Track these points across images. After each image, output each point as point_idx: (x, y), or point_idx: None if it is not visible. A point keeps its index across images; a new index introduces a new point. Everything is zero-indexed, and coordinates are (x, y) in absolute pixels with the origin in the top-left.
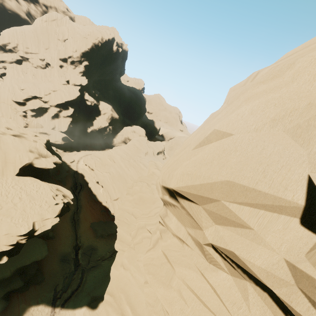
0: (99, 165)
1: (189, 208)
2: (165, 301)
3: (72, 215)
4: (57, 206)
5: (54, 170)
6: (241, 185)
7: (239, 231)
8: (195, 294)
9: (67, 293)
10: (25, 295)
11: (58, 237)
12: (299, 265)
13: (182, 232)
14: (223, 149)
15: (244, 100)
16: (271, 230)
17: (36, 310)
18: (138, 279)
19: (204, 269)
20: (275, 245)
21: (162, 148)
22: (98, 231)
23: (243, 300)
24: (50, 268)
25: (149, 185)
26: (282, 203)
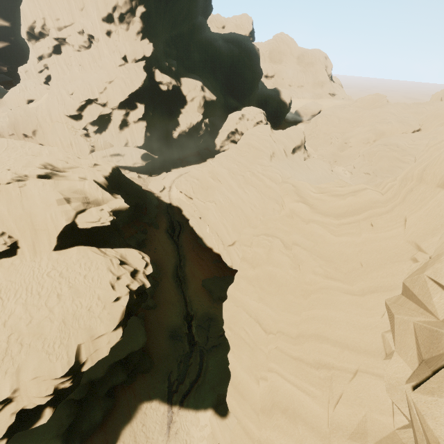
0: (198, 190)
1: None
2: None
3: (175, 271)
4: (117, 303)
5: (135, 211)
6: None
7: None
8: None
9: (184, 385)
10: (134, 388)
11: (161, 304)
12: None
13: None
14: None
15: None
16: None
17: (149, 408)
18: None
19: None
20: None
21: (300, 139)
22: (214, 292)
23: None
24: (158, 349)
25: (287, 245)
26: None
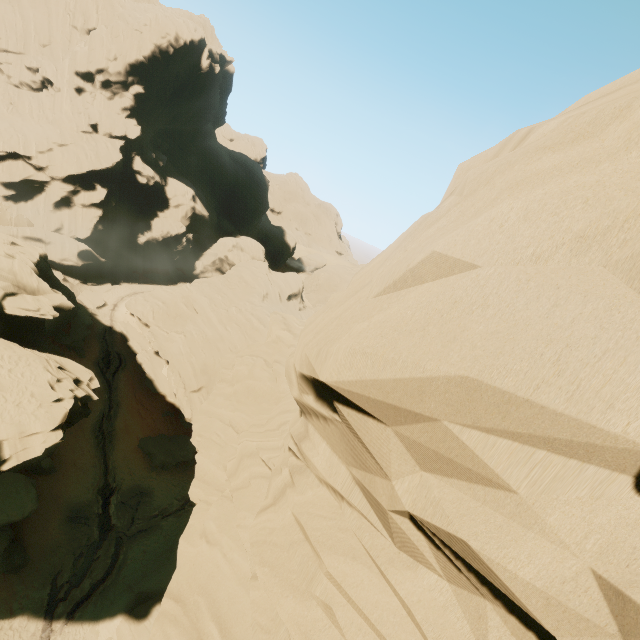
0: (162, 317)
1: (363, 428)
2: (296, 627)
3: (98, 422)
4: (59, 404)
5: (56, 323)
6: (497, 389)
7: (480, 493)
8: (365, 617)
9: (81, 589)
10: None
11: (64, 469)
12: (636, 594)
13: (340, 478)
14: (454, 301)
15: (505, 187)
16: (562, 498)
17: (7, 629)
18: (239, 565)
19: (388, 563)
20: (570, 534)
21: (298, 287)
22: (157, 456)
23: (474, 639)
24: (42, 536)
25: (269, 364)
26: (595, 439)
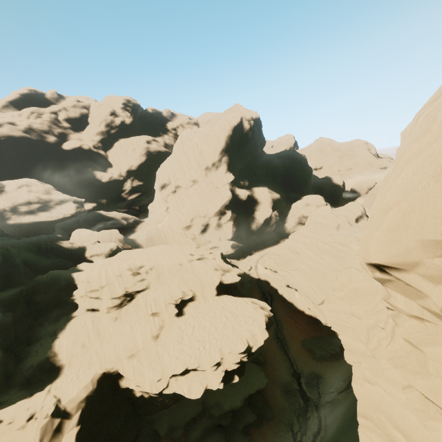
0: (281, 264)
1: (402, 276)
2: (429, 393)
3: (275, 333)
4: (260, 319)
5: (237, 284)
6: (429, 240)
7: None
8: None
9: (308, 436)
10: (262, 432)
11: (269, 362)
12: None
13: (414, 308)
14: (403, 213)
15: (404, 162)
16: None
17: None
18: (397, 396)
19: None
20: None
21: (359, 210)
22: (315, 351)
23: None
24: (275, 401)
25: (360, 270)
26: None
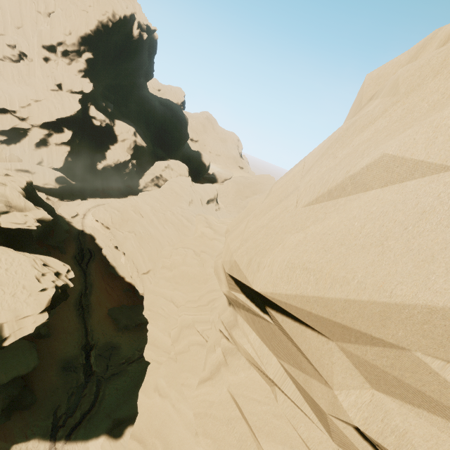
0: (118, 221)
1: (299, 336)
2: None
3: (78, 299)
4: (44, 293)
5: (43, 230)
6: None
7: None
8: None
9: (74, 418)
10: (5, 428)
11: (56, 333)
12: None
13: (272, 368)
14: (422, 210)
15: None
16: None
17: (24, 449)
18: (185, 413)
19: None
20: None
21: (214, 194)
22: (121, 320)
23: None
24: (44, 382)
25: (197, 253)
26: None
